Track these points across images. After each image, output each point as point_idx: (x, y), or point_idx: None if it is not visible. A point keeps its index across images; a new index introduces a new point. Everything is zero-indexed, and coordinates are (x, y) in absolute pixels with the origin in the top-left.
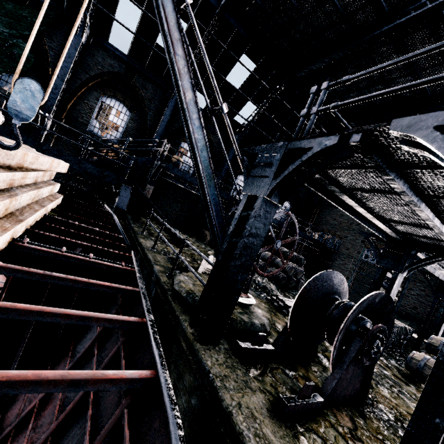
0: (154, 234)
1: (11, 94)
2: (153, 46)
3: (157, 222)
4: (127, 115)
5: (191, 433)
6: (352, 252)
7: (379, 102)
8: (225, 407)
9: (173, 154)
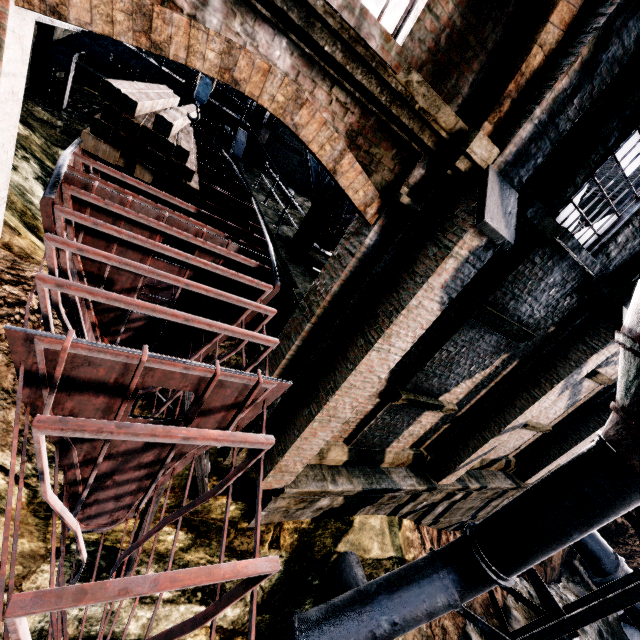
0: (266, 189)
1: (197, 87)
2: None
3: (271, 177)
4: None
5: (277, 300)
6: None
7: None
8: (294, 281)
9: None
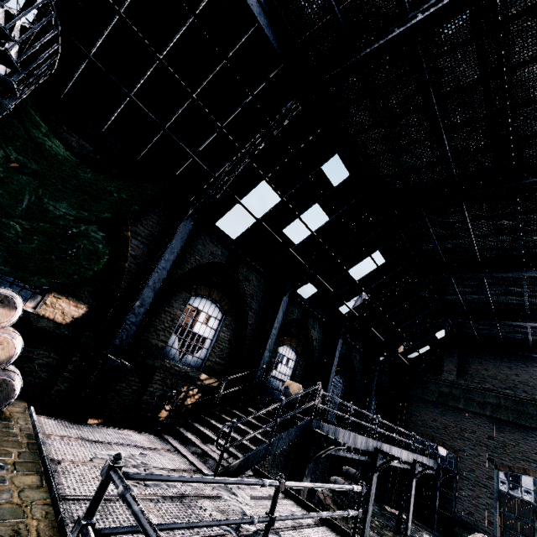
0: None
1: None
2: (276, 234)
3: None
4: (218, 319)
5: None
6: (482, 477)
7: (503, 306)
8: None
9: (269, 366)
